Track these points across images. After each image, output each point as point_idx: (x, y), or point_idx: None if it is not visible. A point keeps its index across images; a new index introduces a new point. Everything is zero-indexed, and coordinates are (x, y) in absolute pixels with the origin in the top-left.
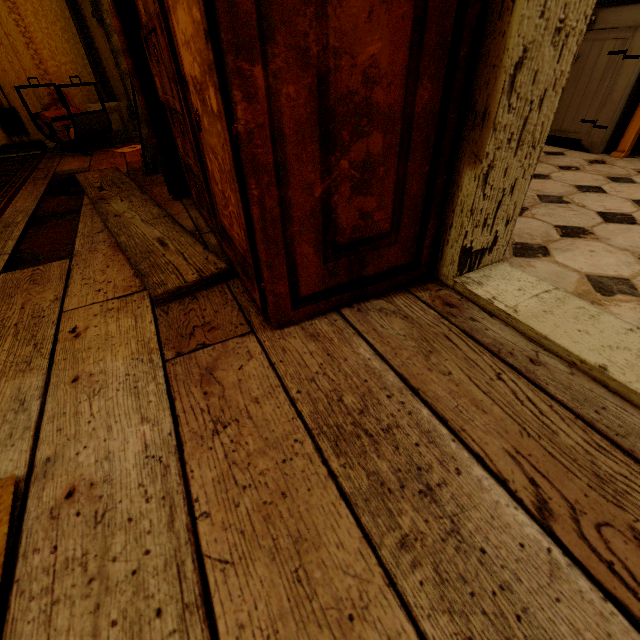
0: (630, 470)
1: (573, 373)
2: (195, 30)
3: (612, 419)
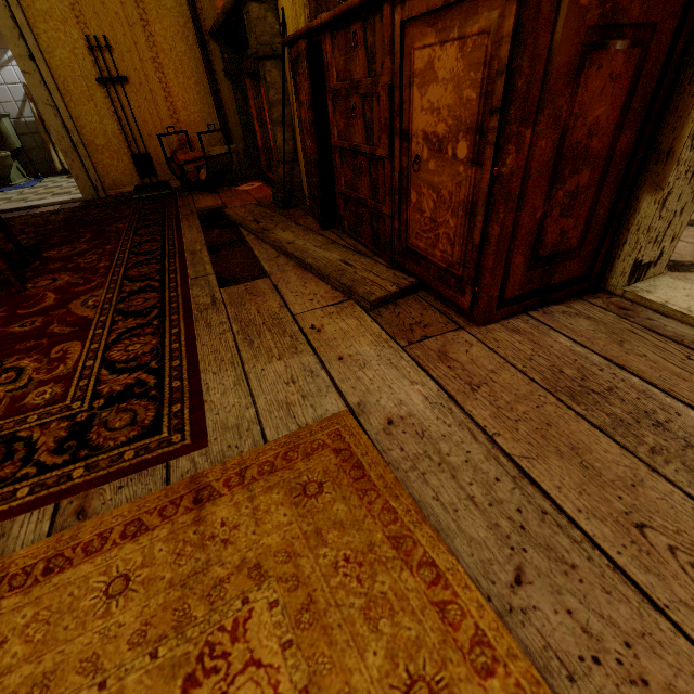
0: None
1: None
2: (459, 103)
3: None
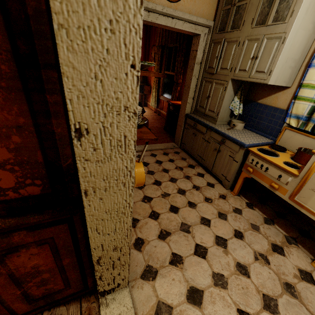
0: None
1: None
2: None
3: None
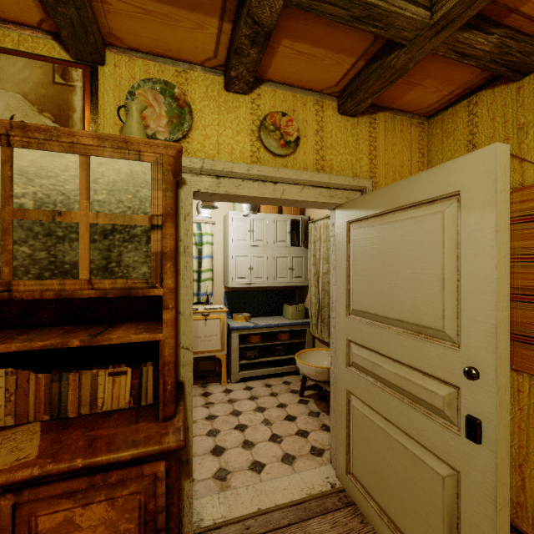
0: (289, 529)
1: (256, 519)
2: None
3: (274, 521)
